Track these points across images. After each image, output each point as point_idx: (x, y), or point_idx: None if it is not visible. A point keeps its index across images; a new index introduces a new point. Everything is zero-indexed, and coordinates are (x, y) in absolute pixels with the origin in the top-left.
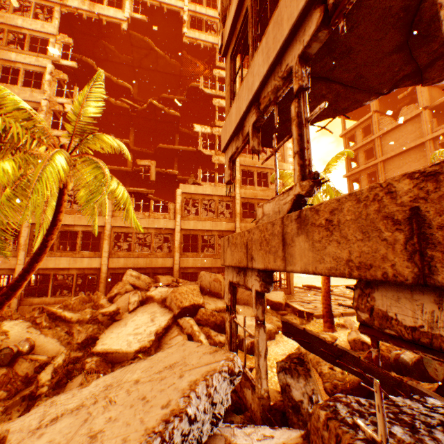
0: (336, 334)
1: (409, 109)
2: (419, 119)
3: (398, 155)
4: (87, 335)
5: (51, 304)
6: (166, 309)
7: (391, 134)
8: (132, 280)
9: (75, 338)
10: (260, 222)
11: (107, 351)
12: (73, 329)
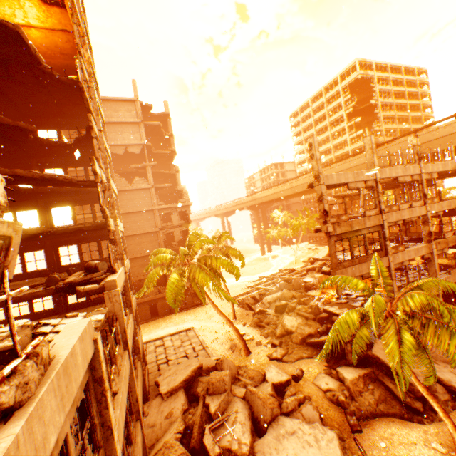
0: (259, 350)
1: (142, 181)
2: (149, 191)
3: (134, 213)
4: None
5: None
6: (271, 424)
7: (128, 193)
8: None
9: None
10: None
11: None
12: None
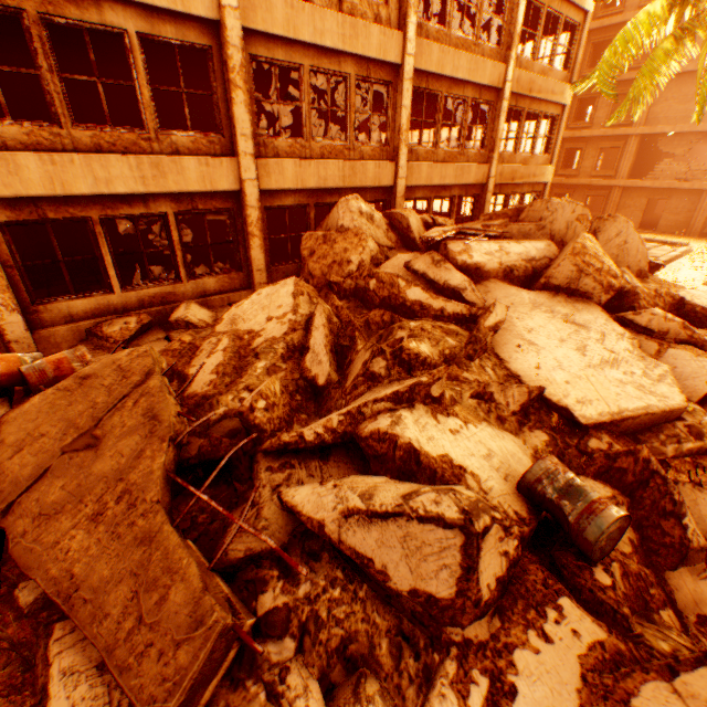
0: None
1: None
2: None
3: None
4: (528, 392)
5: (132, 310)
6: (554, 294)
7: None
8: (366, 227)
9: (501, 406)
10: None
11: (622, 418)
12: (489, 387)
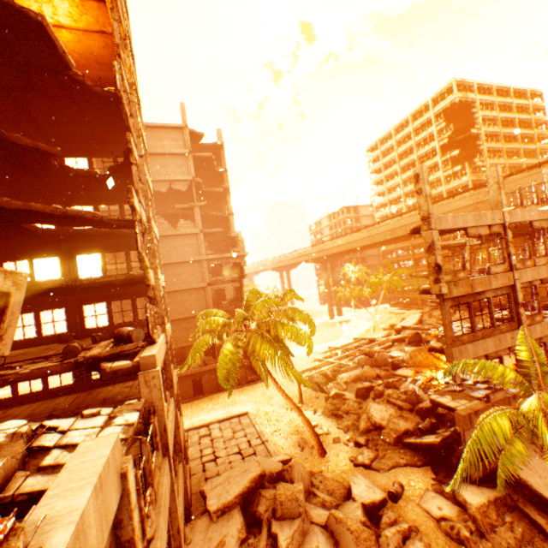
0: (338, 450)
1: (188, 225)
2: (196, 238)
3: (177, 263)
4: None
5: None
6: None
7: (170, 239)
8: None
9: None
10: (493, 400)
11: None
12: None
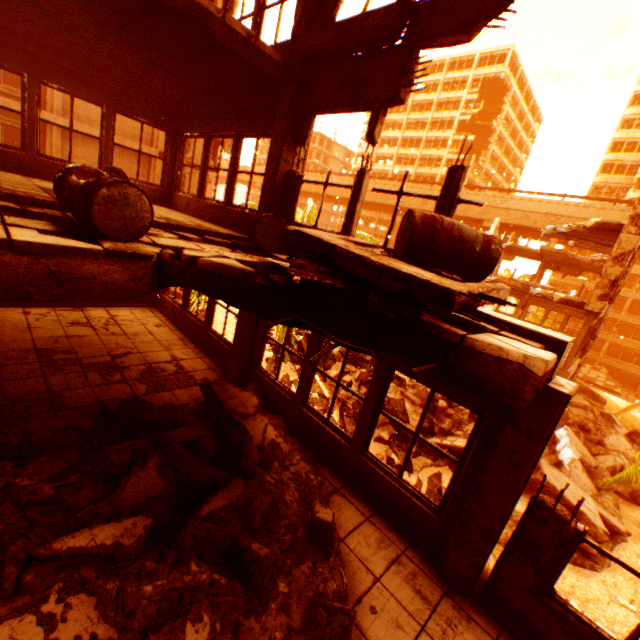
0: None
1: None
2: None
3: None
4: None
5: None
6: None
7: None
8: None
9: None
10: None
11: None
12: None
